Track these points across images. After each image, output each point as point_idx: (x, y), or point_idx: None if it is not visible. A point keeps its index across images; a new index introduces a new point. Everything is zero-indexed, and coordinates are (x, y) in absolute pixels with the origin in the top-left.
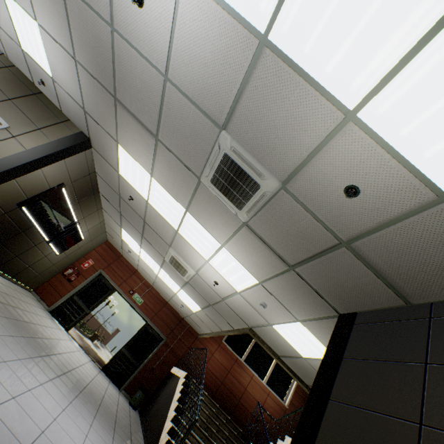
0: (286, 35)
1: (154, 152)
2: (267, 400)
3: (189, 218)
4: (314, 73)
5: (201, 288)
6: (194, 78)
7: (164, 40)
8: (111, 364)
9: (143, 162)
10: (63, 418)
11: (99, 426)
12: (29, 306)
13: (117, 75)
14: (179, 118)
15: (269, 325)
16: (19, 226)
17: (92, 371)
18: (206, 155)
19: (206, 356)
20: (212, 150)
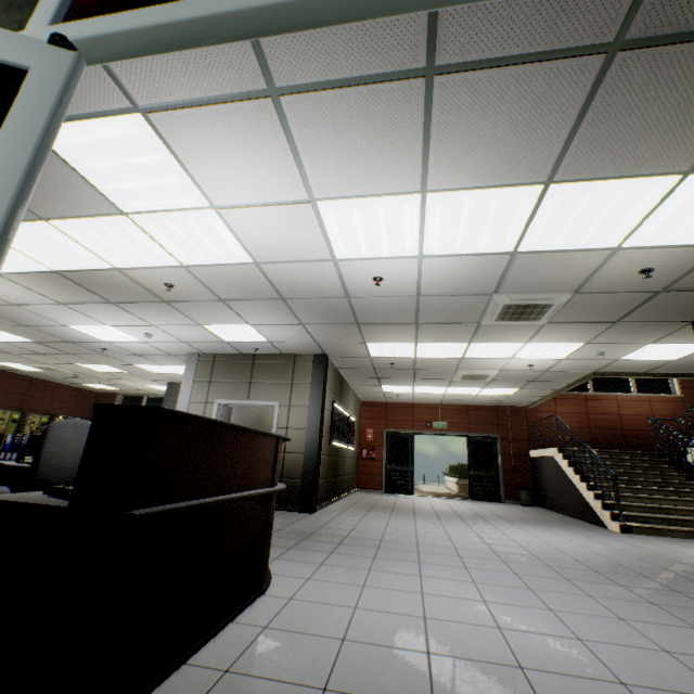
0: (534, 245)
1: (414, 330)
2: (652, 407)
3: (475, 345)
4: (570, 248)
5: (512, 376)
6: (450, 287)
7: (410, 284)
8: (473, 491)
9: (403, 340)
10: (536, 535)
11: (548, 528)
12: (386, 500)
13: (358, 314)
14: (440, 307)
15: (615, 360)
16: (335, 456)
17: (475, 505)
18: (480, 310)
19: (561, 422)
20: (486, 306)
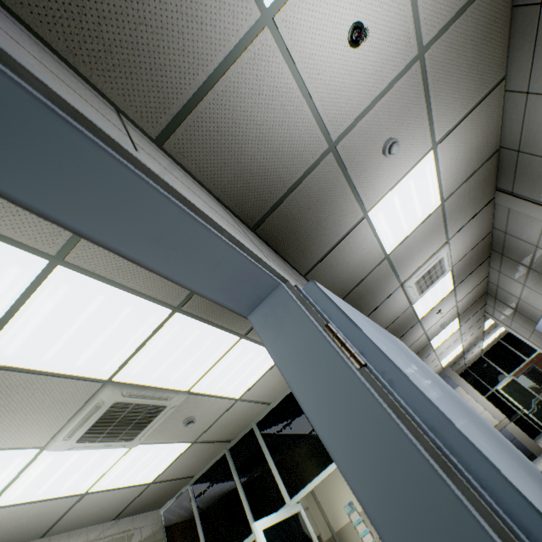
0: None
1: None
2: None
3: None
4: None
5: None
6: None
7: None
8: None
9: None
10: None
11: None
12: None
13: None
14: None
15: None
16: None
17: None
18: None
19: None
20: None
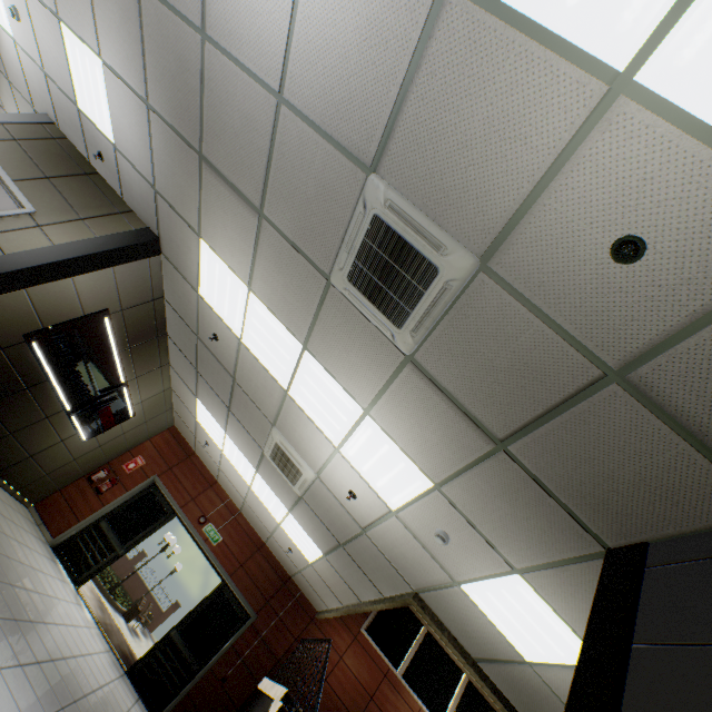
0: None
1: (255, 242)
2: None
3: (309, 361)
4: (543, 16)
5: (325, 508)
6: (326, 86)
7: (279, 32)
8: (146, 662)
9: (238, 265)
10: None
11: None
12: (13, 528)
13: (206, 114)
14: (298, 169)
15: (454, 584)
16: (23, 377)
17: (105, 671)
18: (341, 228)
19: (327, 654)
20: (352, 217)
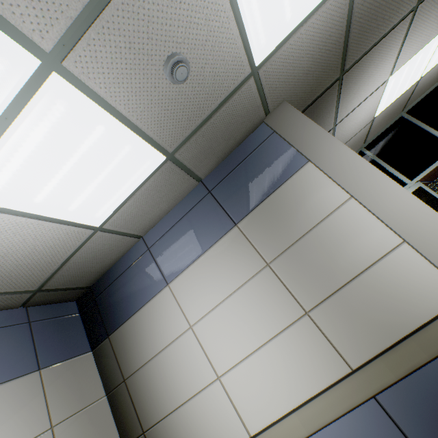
0: None
1: None
2: None
3: None
4: None
5: None
6: None
7: None
8: None
9: None
10: None
11: None
12: None
13: None
14: None
15: None
16: None
17: None
18: None
19: None
20: None
